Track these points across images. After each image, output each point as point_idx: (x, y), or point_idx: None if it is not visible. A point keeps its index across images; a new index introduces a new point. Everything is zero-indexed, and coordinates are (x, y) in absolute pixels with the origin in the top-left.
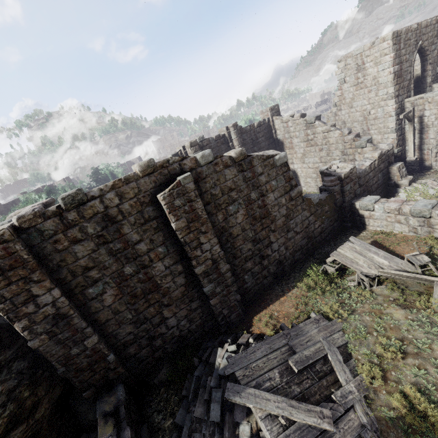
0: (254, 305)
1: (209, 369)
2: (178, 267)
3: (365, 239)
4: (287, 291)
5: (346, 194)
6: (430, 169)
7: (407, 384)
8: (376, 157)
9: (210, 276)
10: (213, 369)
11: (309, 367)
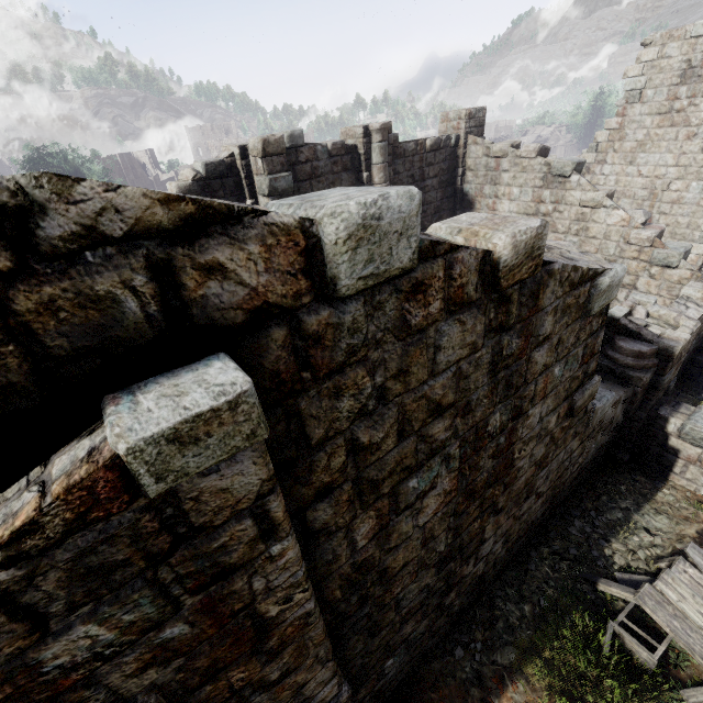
0: None
1: None
2: None
3: (679, 520)
4: (496, 689)
5: (658, 392)
6: None
7: None
8: None
9: None
10: None
11: None
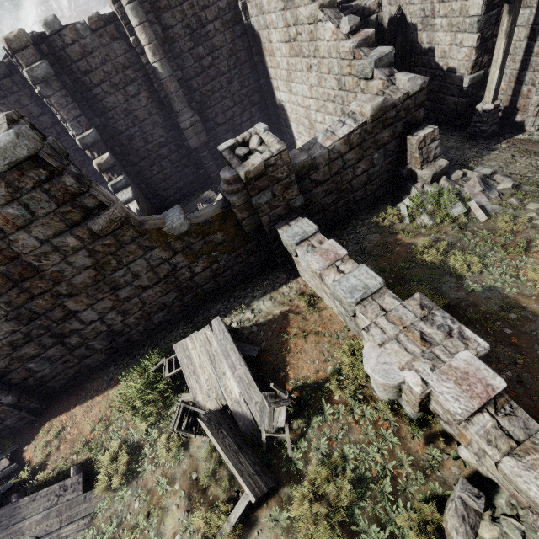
0: (66, 396)
1: None
2: None
3: (278, 304)
4: (113, 385)
5: (262, 210)
6: (519, 132)
7: None
8: (366, 114)
9: None
10: None
11: None
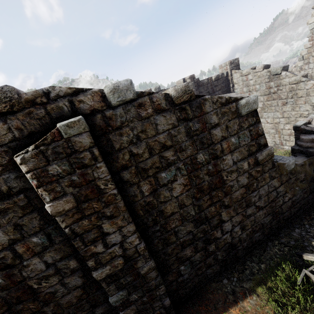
0: (190, 306)
1: None
2: (71, 262)
3: None
4: (241, 297)
5: None
6: None
7: None
8: None
9: (120, 279)
10: None
11: None
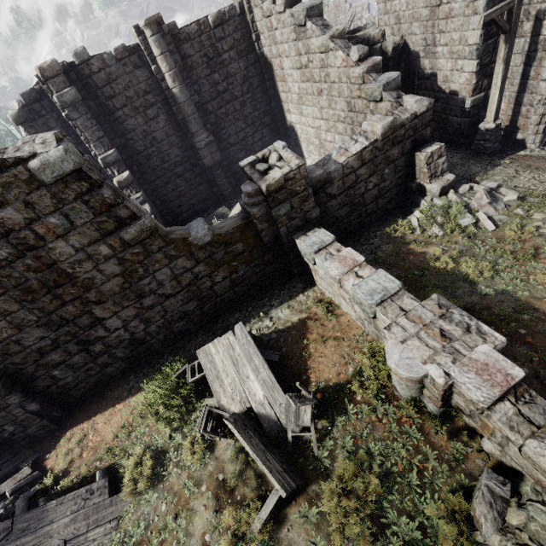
0: (86, 405)
1: None
2: None
3: (296, 312)
4: (134, 393)
5: (281, 221)
6: (520, 149)
7: None
8: (377, 133)
9: None
10: None
11: None
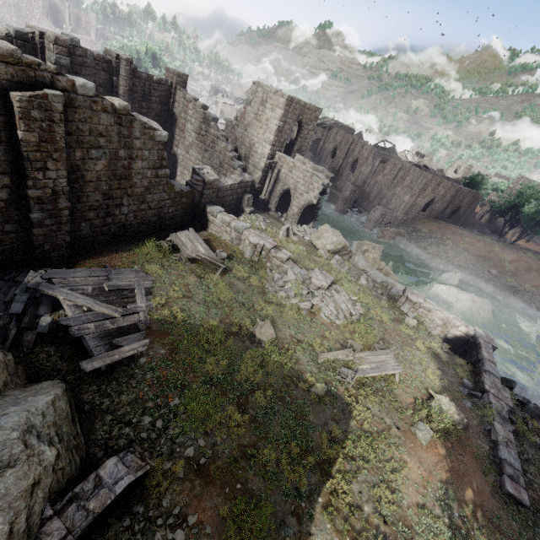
0: (81, 253)
1: (13, 284)
2: (6, 179)
3: (202, 236)
4: (121, 252)
5: (204, 196)
6: (269, 211)
7: (176, 306)
8: (238, 181)
9: (44, 204)
10: (19, 285)
11: (118, 291)
